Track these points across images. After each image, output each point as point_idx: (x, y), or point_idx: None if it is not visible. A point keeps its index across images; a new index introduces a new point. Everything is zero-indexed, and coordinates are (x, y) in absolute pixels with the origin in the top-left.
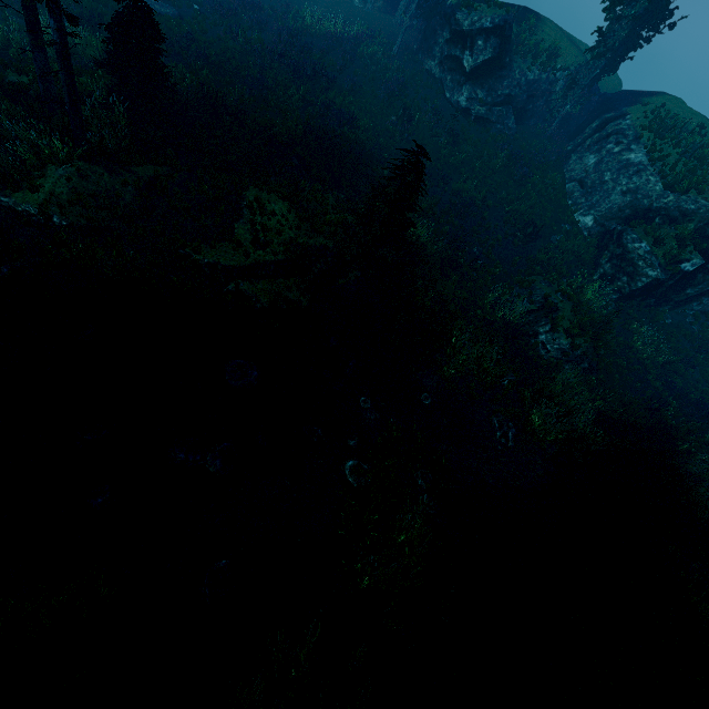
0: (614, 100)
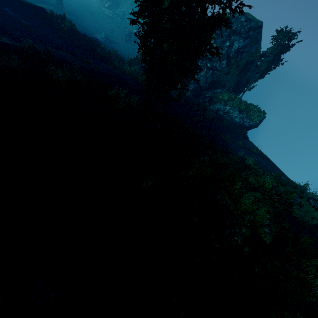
0: None
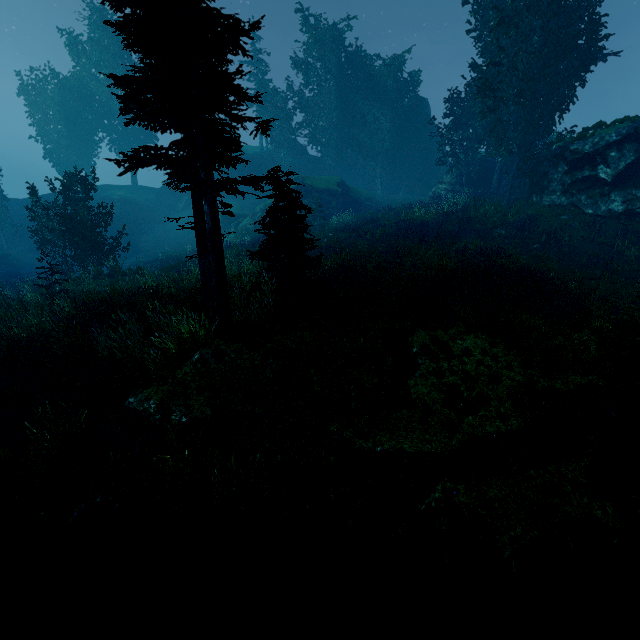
0: None
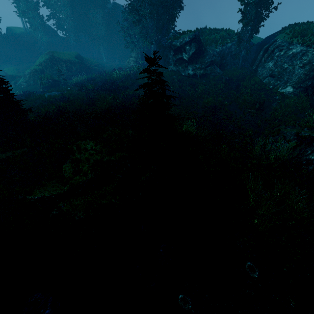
0: (264, 42)
